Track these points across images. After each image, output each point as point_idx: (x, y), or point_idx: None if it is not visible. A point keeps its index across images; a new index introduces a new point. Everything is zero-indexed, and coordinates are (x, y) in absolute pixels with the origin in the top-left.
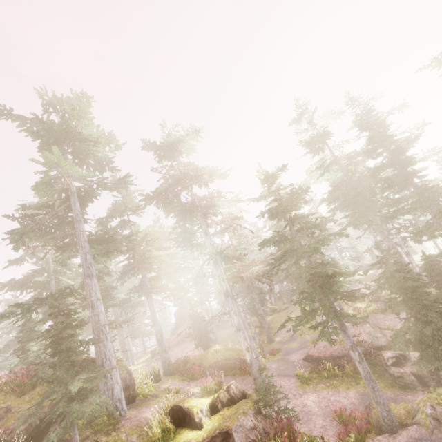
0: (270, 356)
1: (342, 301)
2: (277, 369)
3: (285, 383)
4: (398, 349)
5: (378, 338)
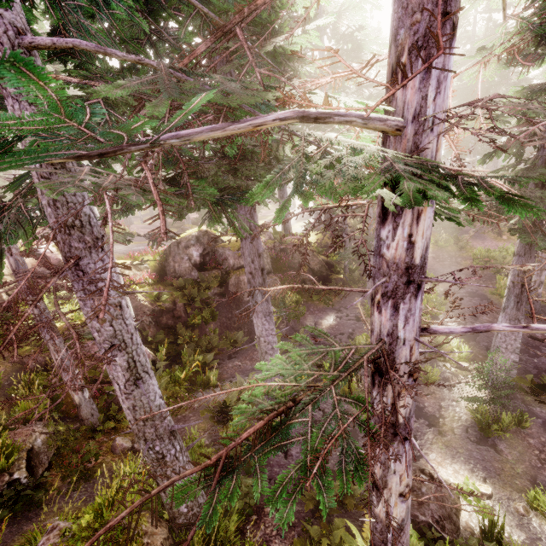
0: (145, 224)
1: None
2: (144, 227)
3: (144, 230)
4: None
5: None
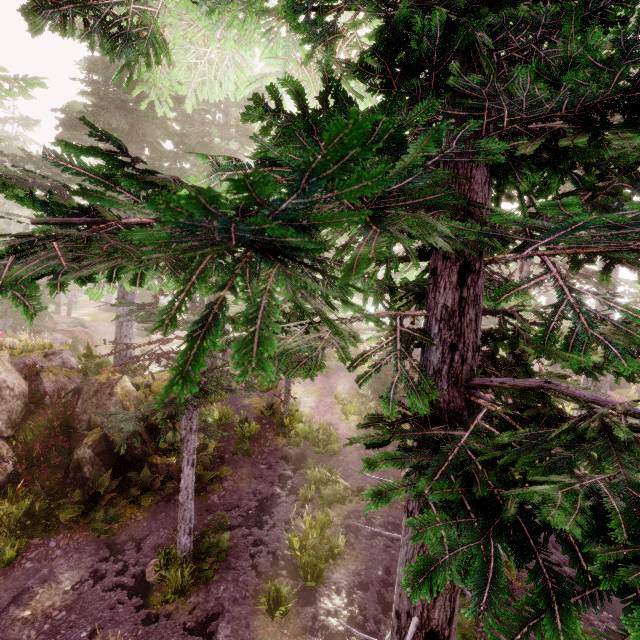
0: None
1: (102, 308)
2: None
3: None
4: (58, 333)
5: (55, 325)
